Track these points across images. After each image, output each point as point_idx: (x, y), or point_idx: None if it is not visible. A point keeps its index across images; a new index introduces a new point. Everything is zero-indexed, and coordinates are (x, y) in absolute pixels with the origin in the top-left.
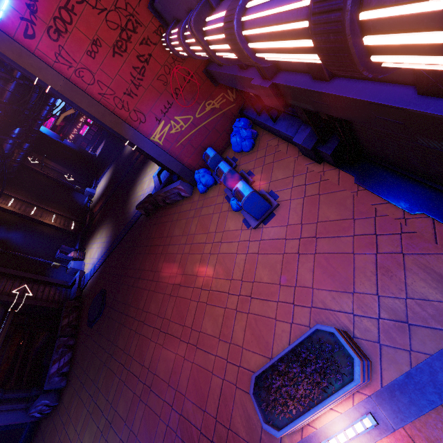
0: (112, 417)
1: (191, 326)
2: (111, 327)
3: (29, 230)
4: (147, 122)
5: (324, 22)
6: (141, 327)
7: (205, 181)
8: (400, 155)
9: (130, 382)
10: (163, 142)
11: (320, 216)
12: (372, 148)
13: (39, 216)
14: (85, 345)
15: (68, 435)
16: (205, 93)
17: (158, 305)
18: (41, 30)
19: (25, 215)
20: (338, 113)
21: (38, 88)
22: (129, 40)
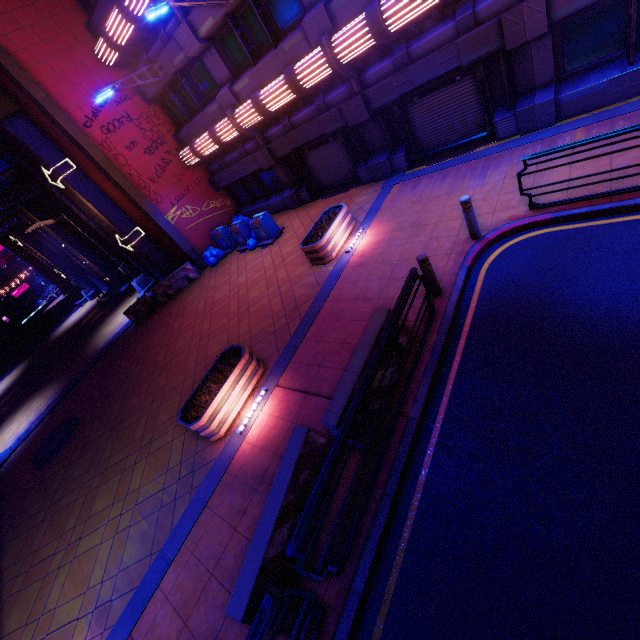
0: (150, 436)
1: (237, 308)
2: (108, 414)
3: None
4: (163, 204)
5: (288, 76)
6: (169, 364)
7: (217, 252)
8: (334, 172)
9: (171, 395)
10: (175, 223)
11: (311, 215)
12: (323, 180)
13: None
14: (41, 482)
15: (38, 563)
16: (209, 195)
17: (189, 336)
18: (97, 126)
19: None
20: (300, 143)
21: (7, 203)
22: (157, 149)
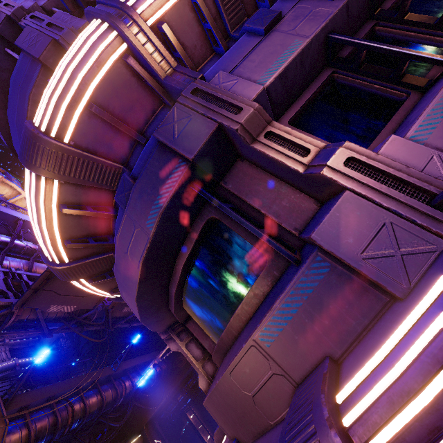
0: None
1: None
2: None
3: (194, 439)
4: None
5: None
6: None
7: None
8: None
9: None
10: None
11: None
12: None
13: (202, 432)
14: None
15: None
16: None
17: None
18: None
19: (196, 427)
20: None
21: None
22: None
